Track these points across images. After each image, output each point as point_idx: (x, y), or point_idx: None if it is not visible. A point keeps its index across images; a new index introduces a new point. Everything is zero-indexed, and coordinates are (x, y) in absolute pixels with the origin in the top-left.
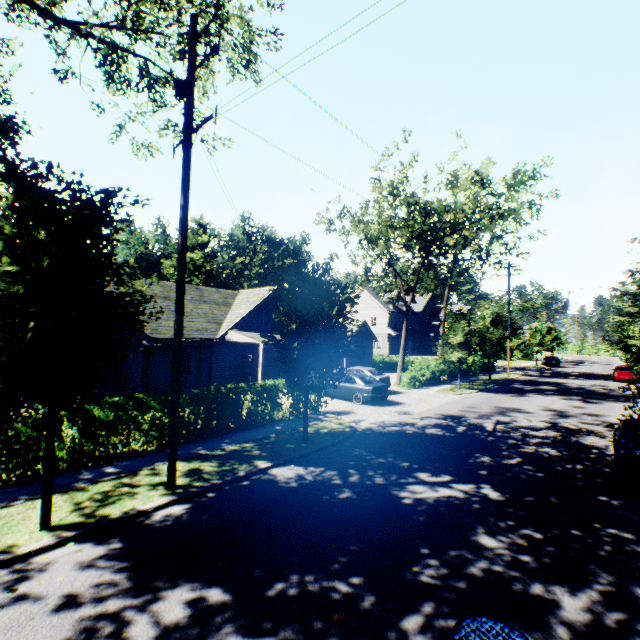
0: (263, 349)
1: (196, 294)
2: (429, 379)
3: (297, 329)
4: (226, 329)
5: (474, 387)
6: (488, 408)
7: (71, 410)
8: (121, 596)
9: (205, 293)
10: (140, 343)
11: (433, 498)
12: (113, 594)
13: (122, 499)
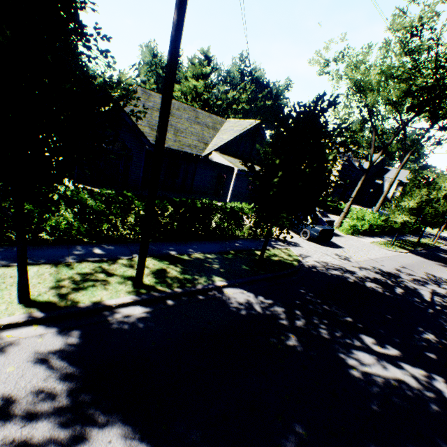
0: (236, 173)
1: (192, 115)
2: (365, 230)
3: (279, 165)
4: (210, 150)
5: (404, 247)
6: (421, 273)
7: (34, 205)
8: (52, 420)
9: (199, 116)
10: (143, 147)
11: (383, 378)
12: (46, 413)
13: (95, 287)
